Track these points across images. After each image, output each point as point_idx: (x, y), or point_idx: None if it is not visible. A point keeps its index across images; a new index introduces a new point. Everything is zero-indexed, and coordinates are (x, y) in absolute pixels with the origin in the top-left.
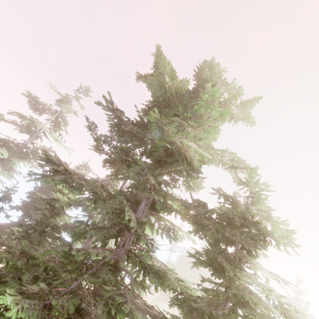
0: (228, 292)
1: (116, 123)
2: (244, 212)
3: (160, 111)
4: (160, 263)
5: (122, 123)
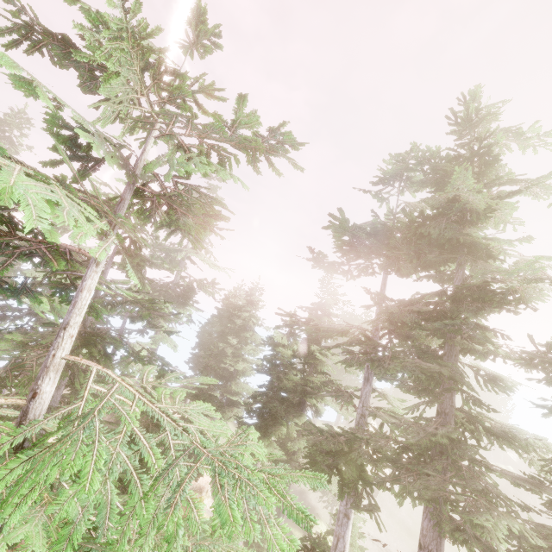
0: None
1: (347, 242)
2: None
3: (440, 224)
4: (498, 421)
5: (357, 240)
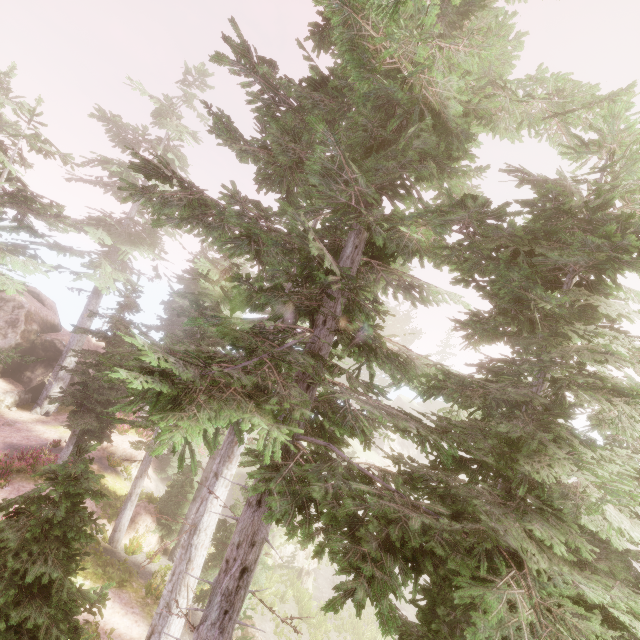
0: (543, 367)
1: (268, 103)
2: (588, 201)
3: None
4: (399, 347)
5: (279, 98)
